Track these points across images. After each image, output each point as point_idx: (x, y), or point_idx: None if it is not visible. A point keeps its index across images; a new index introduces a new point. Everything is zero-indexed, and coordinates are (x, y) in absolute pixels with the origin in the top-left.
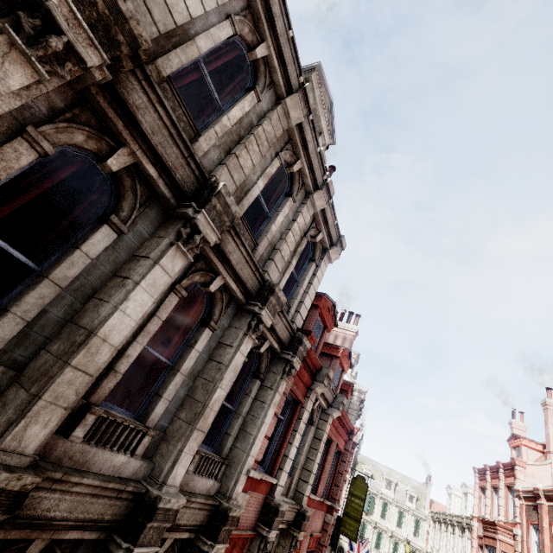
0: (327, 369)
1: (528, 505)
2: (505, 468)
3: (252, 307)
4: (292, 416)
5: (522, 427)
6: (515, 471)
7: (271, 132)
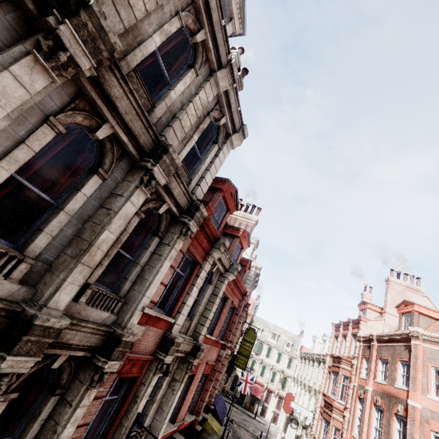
0: (223, 239)
1: (364, 346)
2: (353, 323)
3: (145, 163)
4: (191, 273)
5: (369, 297)
6: (360, 324)
7: None
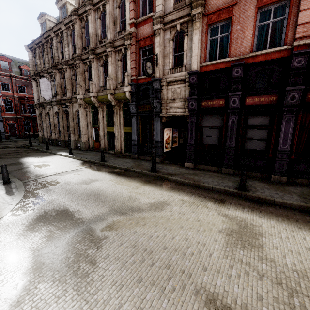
0: None
1: None
2: None
3: None
4: None
5: None
6: None
7: None
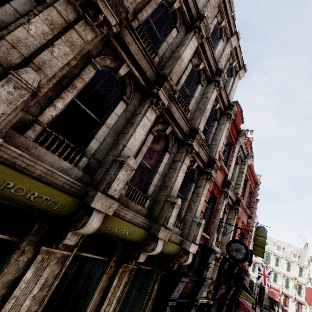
0: (244, 131)
1: None
2: None
3: (215, 78)
4: (230, 149)
5: None
6: None
7: (214, 4)
